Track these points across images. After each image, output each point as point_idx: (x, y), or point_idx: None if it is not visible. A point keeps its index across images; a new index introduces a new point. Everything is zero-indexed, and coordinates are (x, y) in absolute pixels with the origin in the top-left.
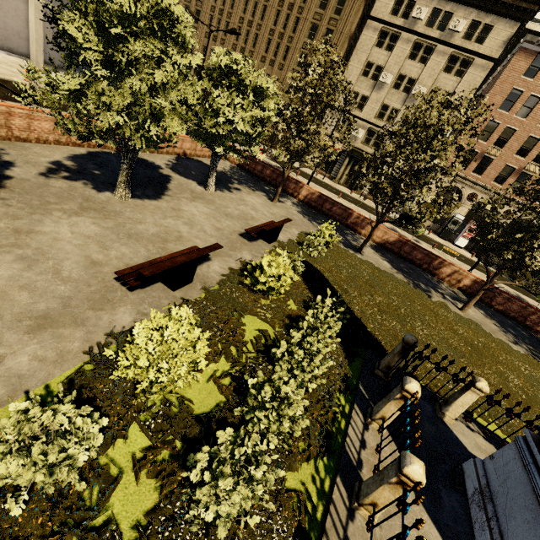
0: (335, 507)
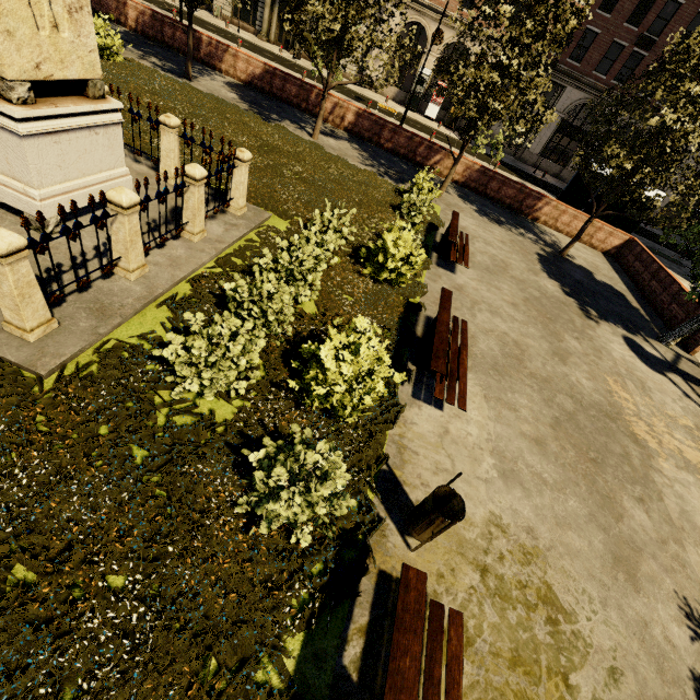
0: None
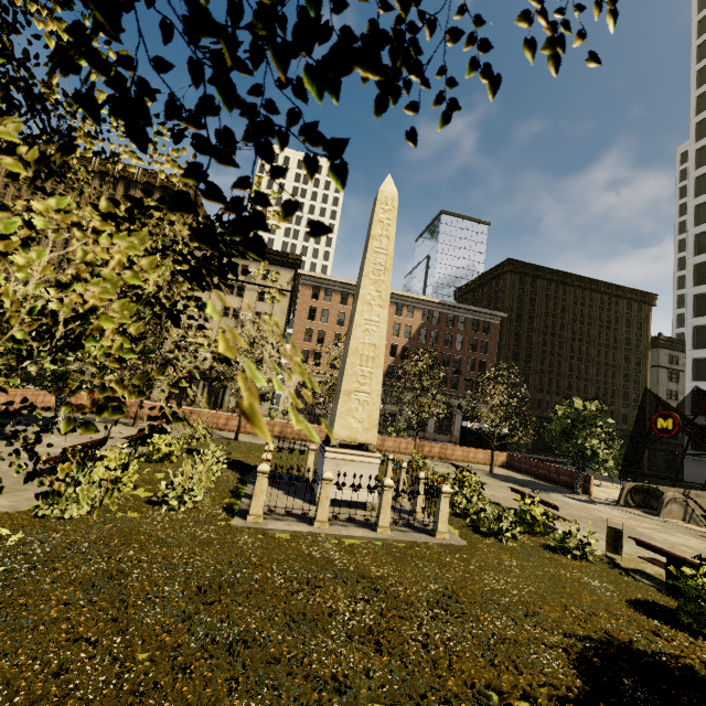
0: (243, 502)
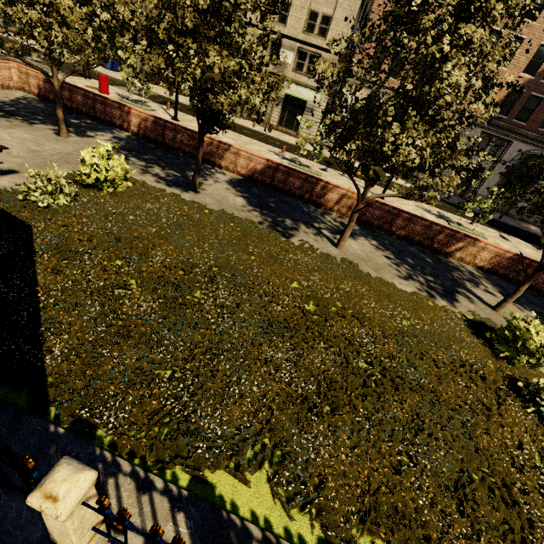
0: None
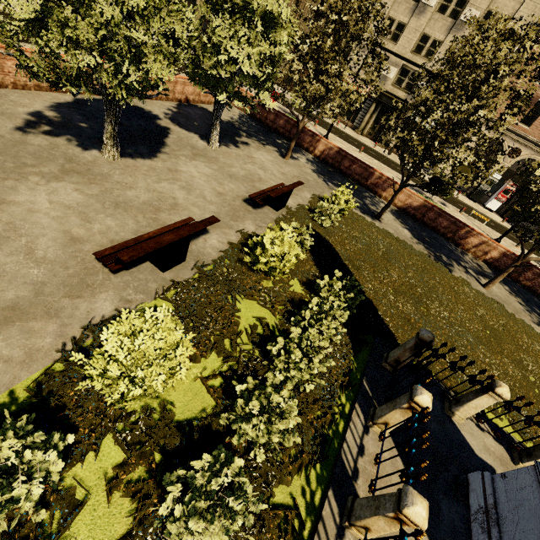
0: (324, 525)
